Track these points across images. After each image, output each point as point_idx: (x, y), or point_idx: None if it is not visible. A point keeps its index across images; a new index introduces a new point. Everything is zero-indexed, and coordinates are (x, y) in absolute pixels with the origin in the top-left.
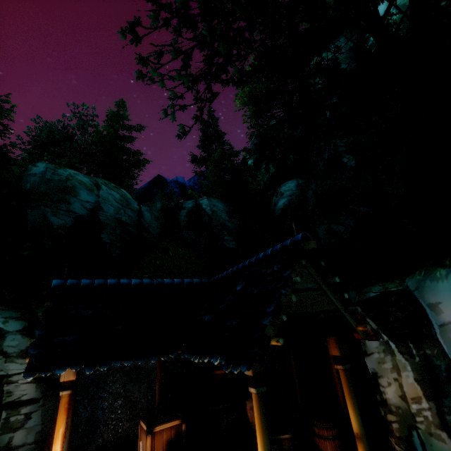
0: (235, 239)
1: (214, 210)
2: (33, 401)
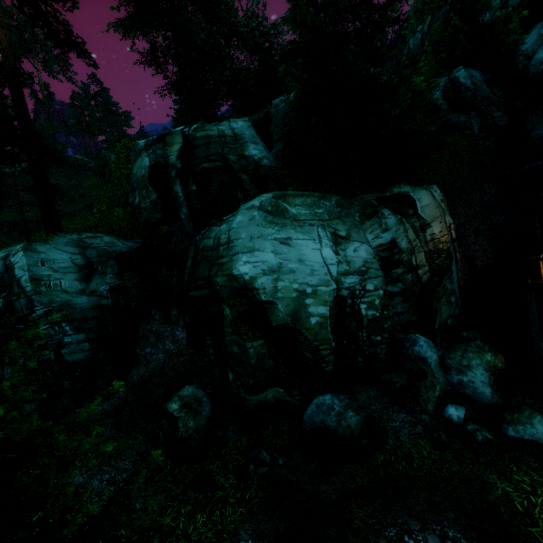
0: (504, 114)
1: (475, 83)
2: (455, 240)
